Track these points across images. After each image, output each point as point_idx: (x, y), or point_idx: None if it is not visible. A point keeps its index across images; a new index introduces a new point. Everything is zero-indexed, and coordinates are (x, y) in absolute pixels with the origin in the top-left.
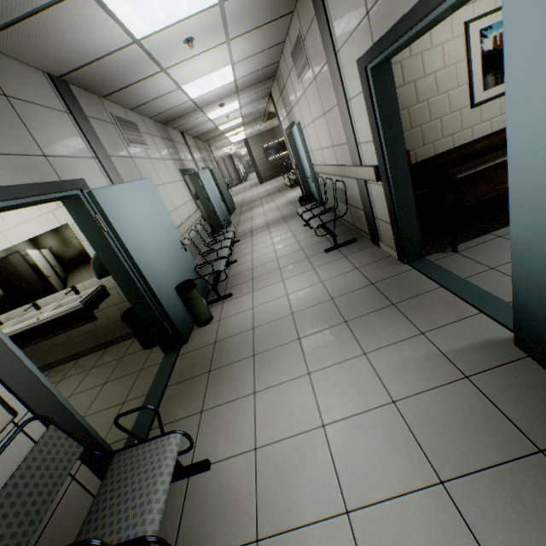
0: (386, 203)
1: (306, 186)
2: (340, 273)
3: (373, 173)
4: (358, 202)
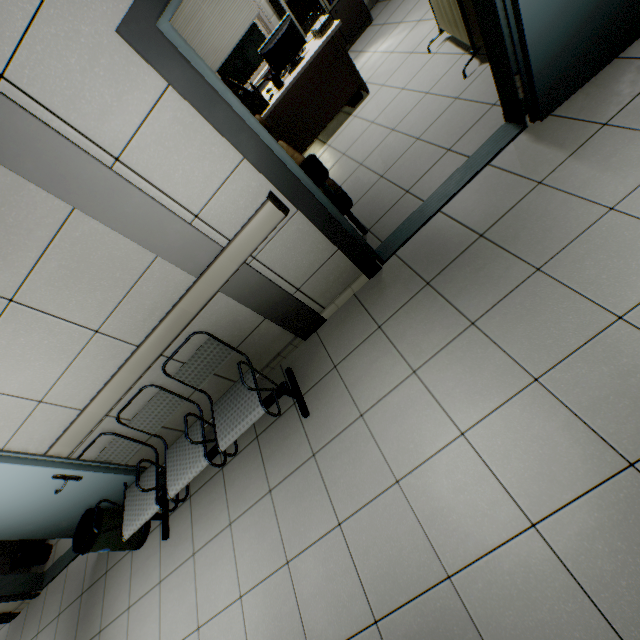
0: (319, 226)
1: (2, 587)
2: (390, 348)
3: (272, 211)
4: (241, 328)
